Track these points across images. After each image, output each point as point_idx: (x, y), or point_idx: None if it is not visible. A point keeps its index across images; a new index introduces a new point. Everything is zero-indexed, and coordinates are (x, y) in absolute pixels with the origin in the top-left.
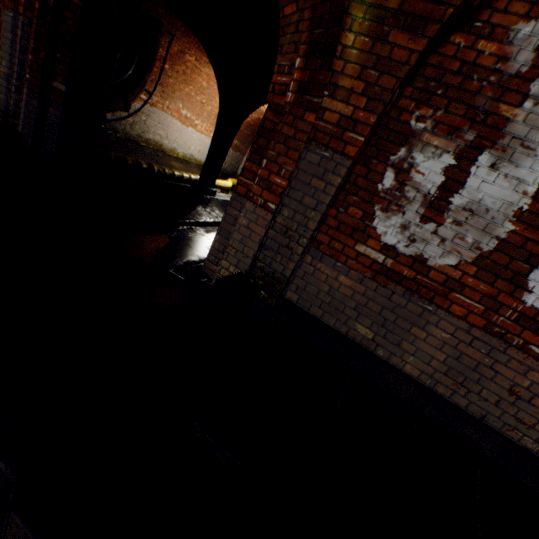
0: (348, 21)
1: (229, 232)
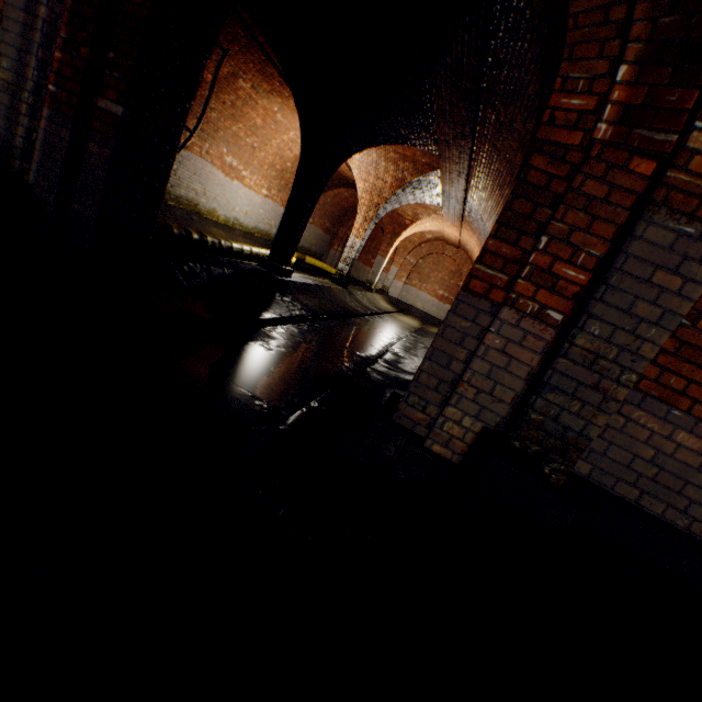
0: None
1: (450, 355)
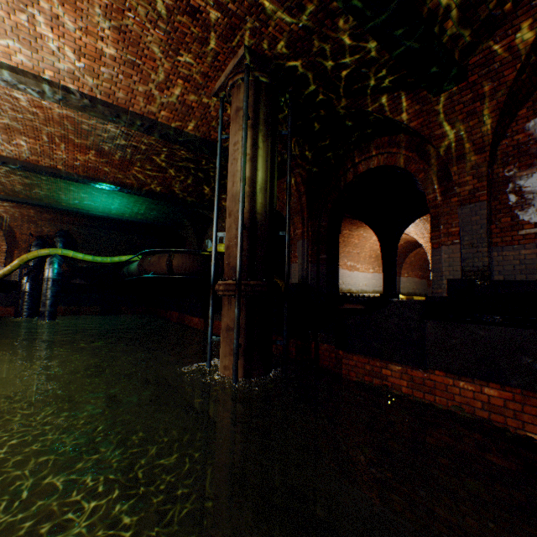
0: (450, 165)
1: (438, 268)
